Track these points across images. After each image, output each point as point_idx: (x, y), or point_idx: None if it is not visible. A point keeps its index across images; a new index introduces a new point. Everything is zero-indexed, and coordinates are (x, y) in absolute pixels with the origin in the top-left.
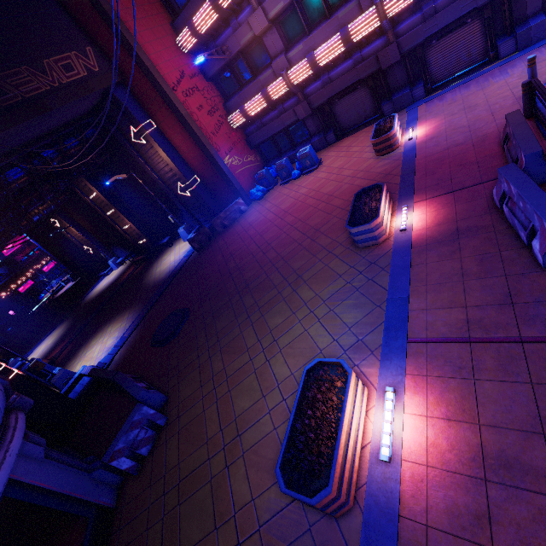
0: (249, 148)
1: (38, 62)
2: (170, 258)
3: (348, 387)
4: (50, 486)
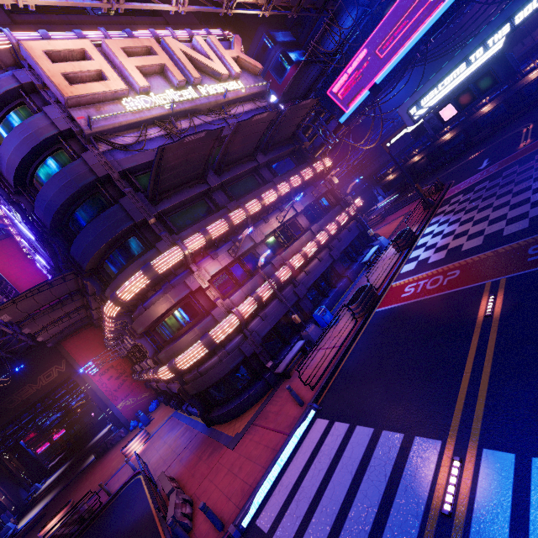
0: (146, 387)
1: (36, 379)
2: None
3: None
4: None
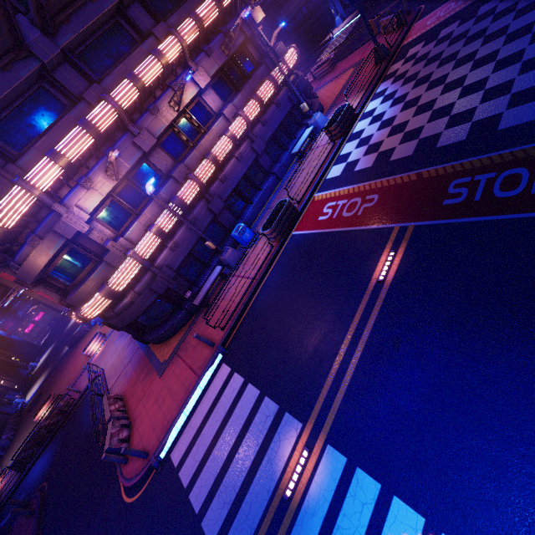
0: None
1: None
2: None
3: None
4: None
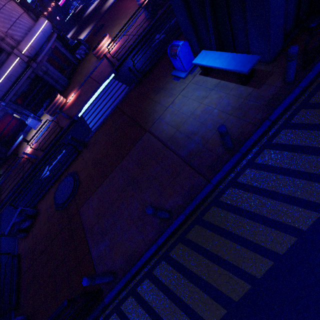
0: None
1: None
2: None
3: (105, 38)
4: (64, 52)
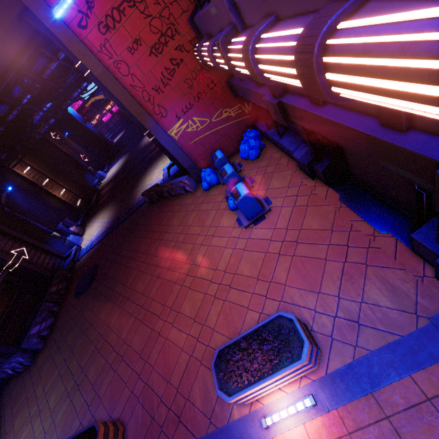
0: (232, 94)
1: None
2: (156, 172)
3: None
4: None
